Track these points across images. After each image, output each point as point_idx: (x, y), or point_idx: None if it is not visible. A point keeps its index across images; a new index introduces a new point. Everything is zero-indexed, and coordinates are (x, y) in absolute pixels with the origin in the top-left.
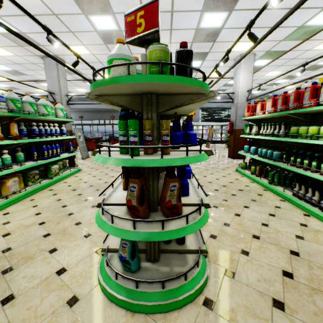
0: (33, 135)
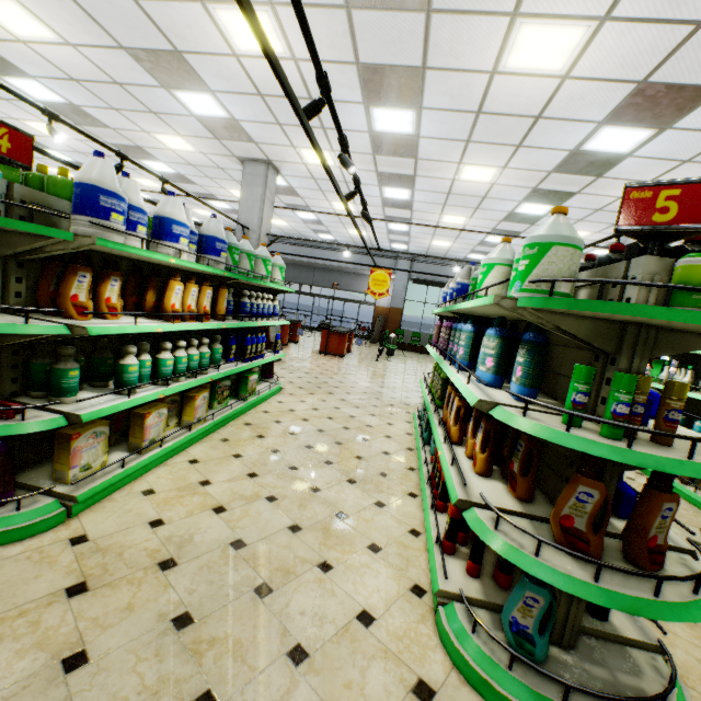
0: (241, 313)
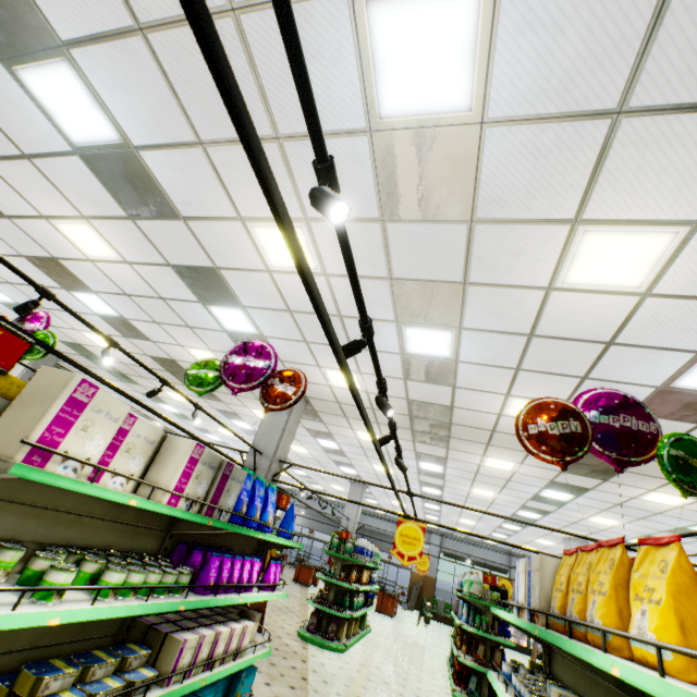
0: (370, 581)
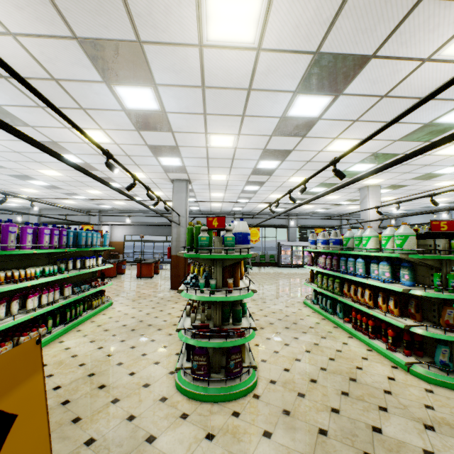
0: None
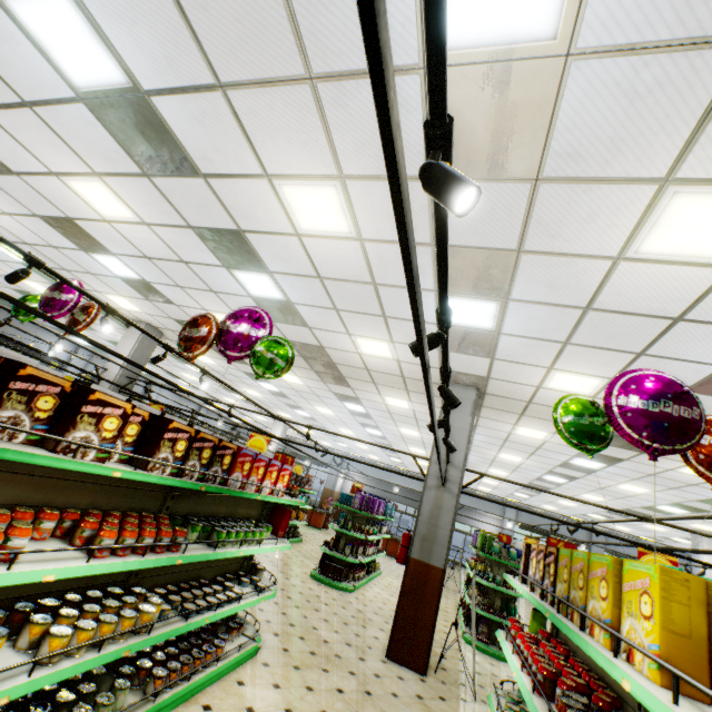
0: None
